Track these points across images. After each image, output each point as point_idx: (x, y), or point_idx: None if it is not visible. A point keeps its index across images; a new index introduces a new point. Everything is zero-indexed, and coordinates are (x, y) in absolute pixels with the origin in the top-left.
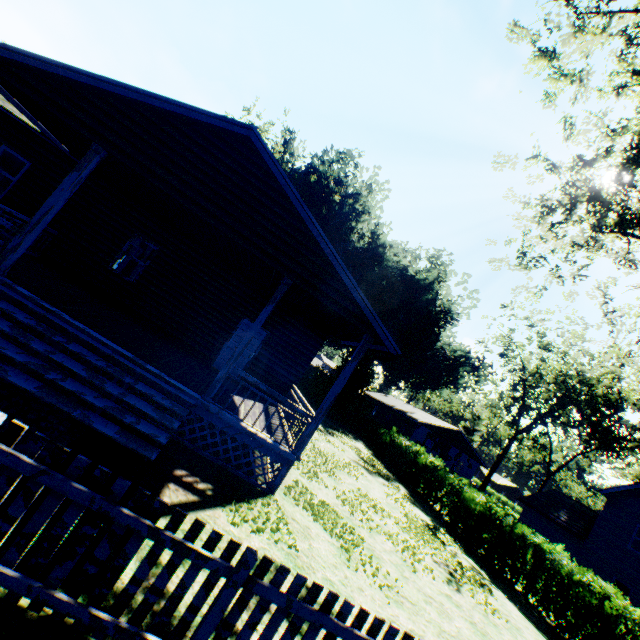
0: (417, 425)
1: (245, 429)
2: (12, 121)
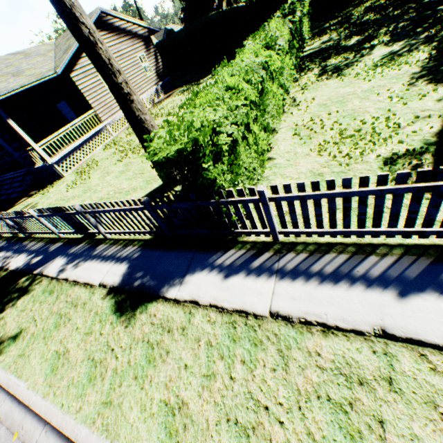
0: None
1: (36, 168)
2: None
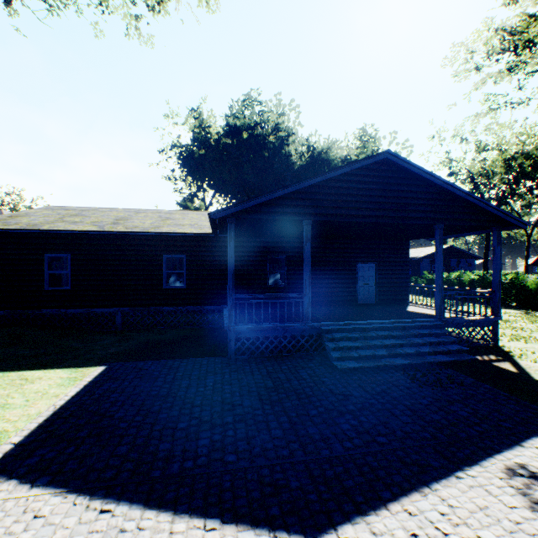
0: (419, 261)
1: (469, 320)
2: (157, 237)
